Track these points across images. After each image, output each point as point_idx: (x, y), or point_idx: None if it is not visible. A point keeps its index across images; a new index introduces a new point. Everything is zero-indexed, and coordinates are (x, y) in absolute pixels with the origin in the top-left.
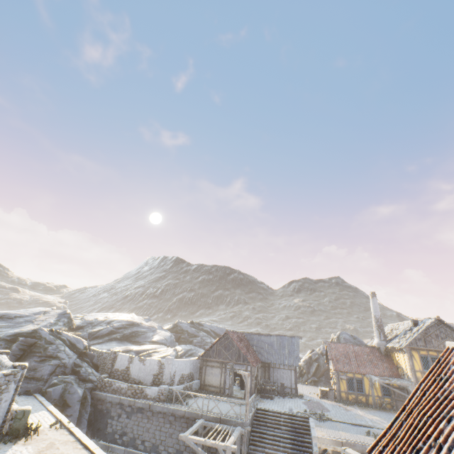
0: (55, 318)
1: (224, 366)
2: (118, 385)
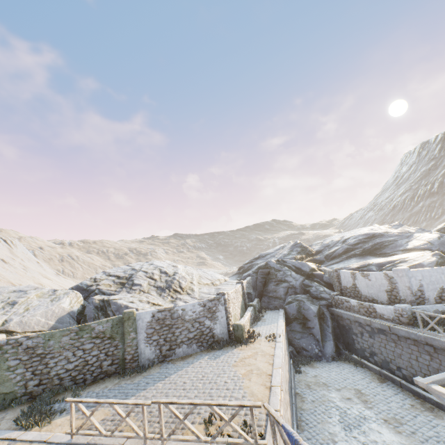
0: (288, 249)
1: None
2: (348, 303)
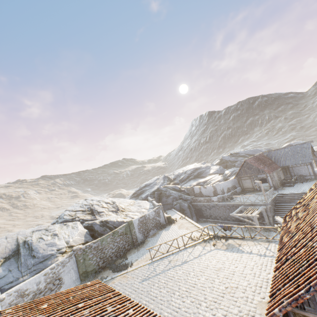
0: (162, 180)
1: (251, 177)
2: (199, 199)
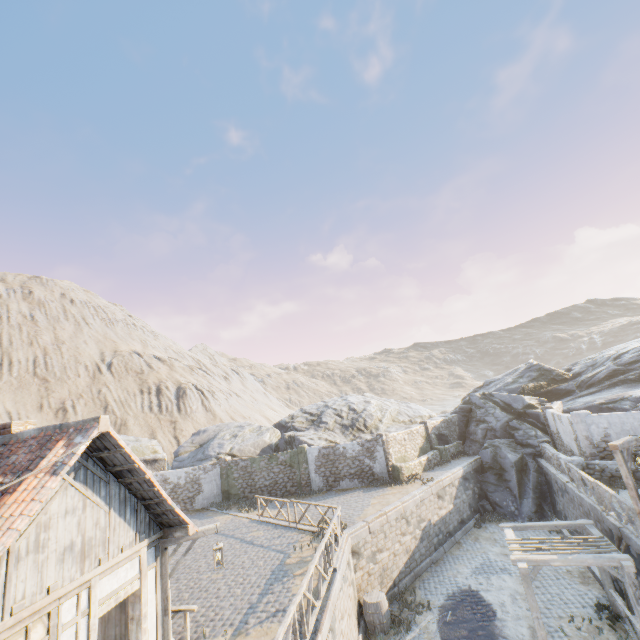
0: (515, 375)
1: None
2: (547, 453)
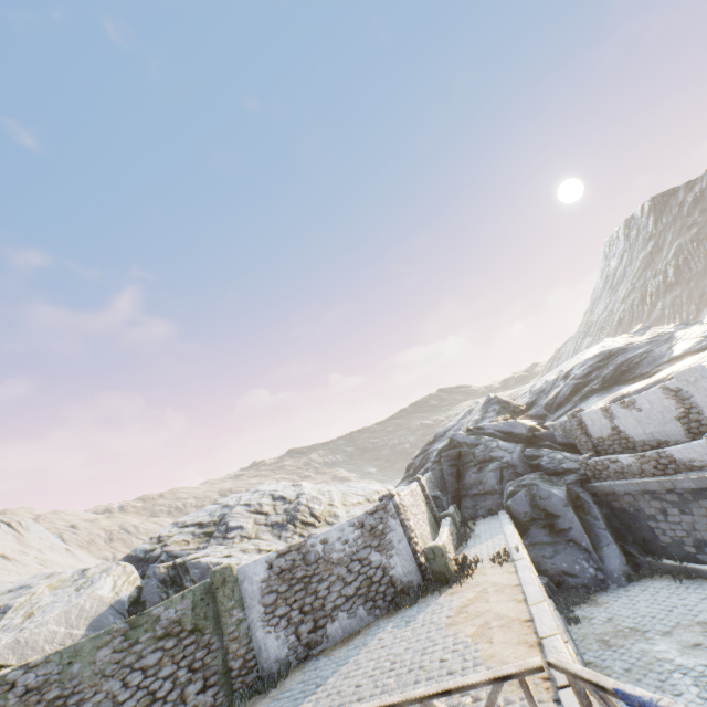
0: (479, 412)
1: None
2: (617, 463)
